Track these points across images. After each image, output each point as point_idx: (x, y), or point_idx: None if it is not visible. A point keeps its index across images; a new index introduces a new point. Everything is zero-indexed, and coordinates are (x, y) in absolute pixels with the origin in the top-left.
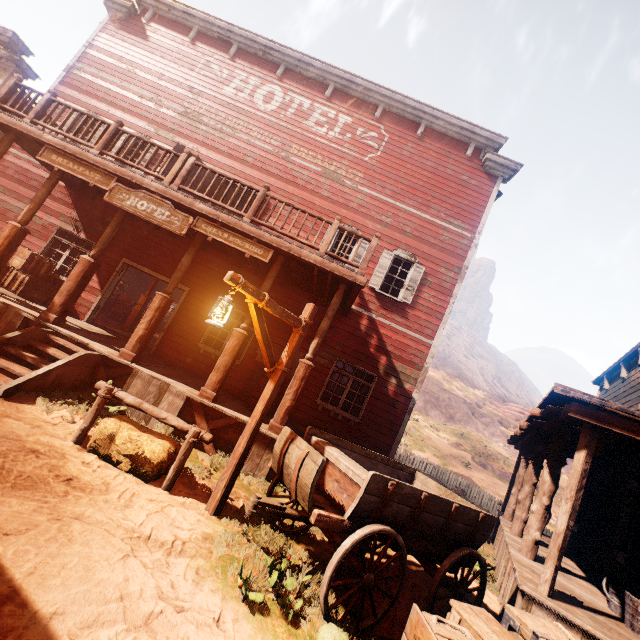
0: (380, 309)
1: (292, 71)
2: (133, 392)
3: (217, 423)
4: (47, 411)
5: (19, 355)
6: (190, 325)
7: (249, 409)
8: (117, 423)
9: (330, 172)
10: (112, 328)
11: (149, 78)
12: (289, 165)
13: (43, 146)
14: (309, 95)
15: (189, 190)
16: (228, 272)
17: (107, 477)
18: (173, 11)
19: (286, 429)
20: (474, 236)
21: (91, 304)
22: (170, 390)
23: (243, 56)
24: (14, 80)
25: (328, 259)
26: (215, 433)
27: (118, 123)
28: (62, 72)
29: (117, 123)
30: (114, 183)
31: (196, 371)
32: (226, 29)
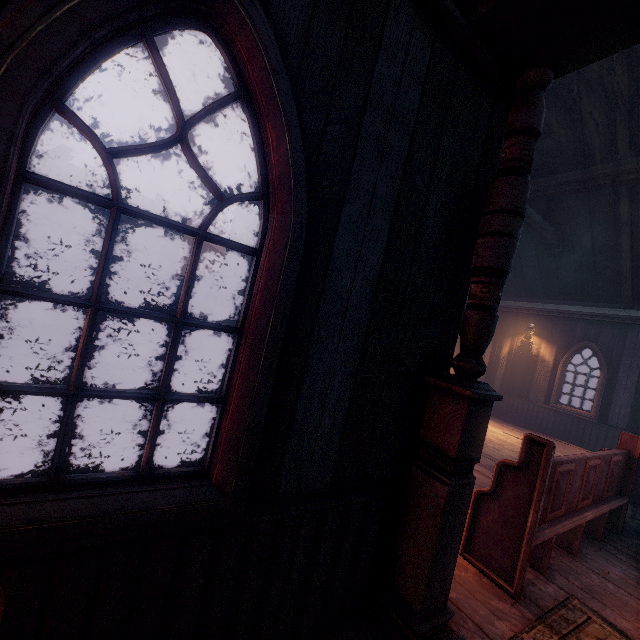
0: None
1: None
2: None
3: None
4: None
5: None
6: None
7: None
8: None
9: None
10: None
11: None
12: None
13: None
14: None
15: None
16: None
17: None
18: None
19: None
20: None
21: None
22: None
23: None
24: None
25: None
26: None
27: None
28: None
29: None
30: None
31: None
32: None
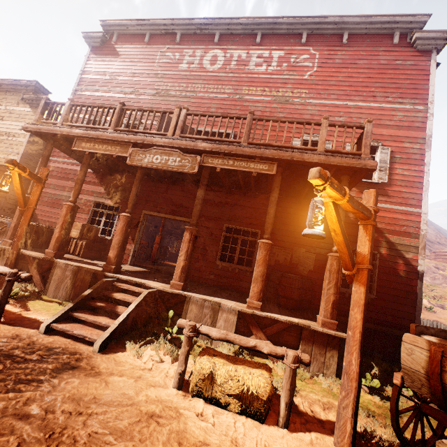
0: (360, 194)
1: (225, 35)
2: (191, 316)
3: (271, 330)
4: (137, 356)
5: (99, 307)
6: (205, 248)
7: (281, 308)
8: (210, 360)
9: (279, 97)
10: (145, 265)
11: (126, 79)
12: (244, 103)
13: (73, 143)
14: (243, 47)
15: (188, 136)
16: (310, 170)
17: (228, 429)
18: (130, 27)
19: (411, 337)
20: (427, 107)
21: (129, 251)
22: (222, 308)
23: (186, 39)
24: (44, 100)
25: (331, 154)
26: (270, 339)
27: (121, 104)
28: (70, 96)
29: (120, 104)
30: (131, 149)
31: (220, 284)
32: (169, 24)
